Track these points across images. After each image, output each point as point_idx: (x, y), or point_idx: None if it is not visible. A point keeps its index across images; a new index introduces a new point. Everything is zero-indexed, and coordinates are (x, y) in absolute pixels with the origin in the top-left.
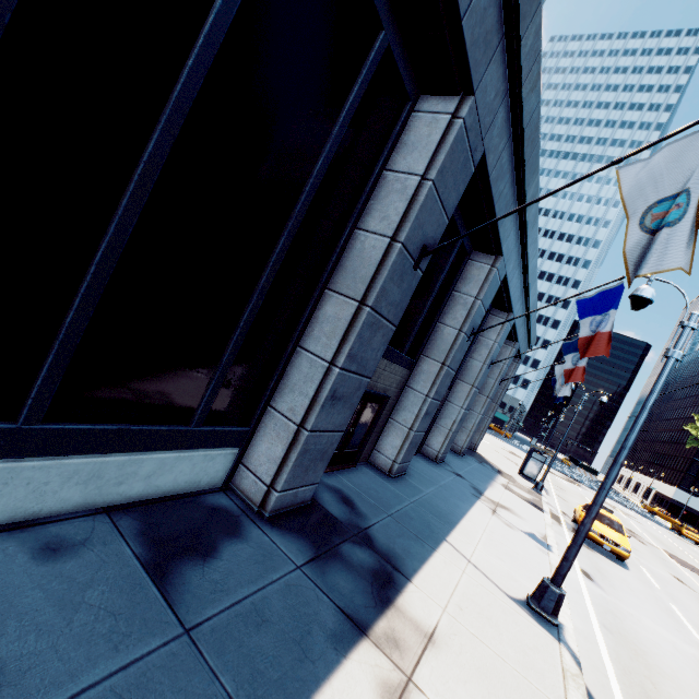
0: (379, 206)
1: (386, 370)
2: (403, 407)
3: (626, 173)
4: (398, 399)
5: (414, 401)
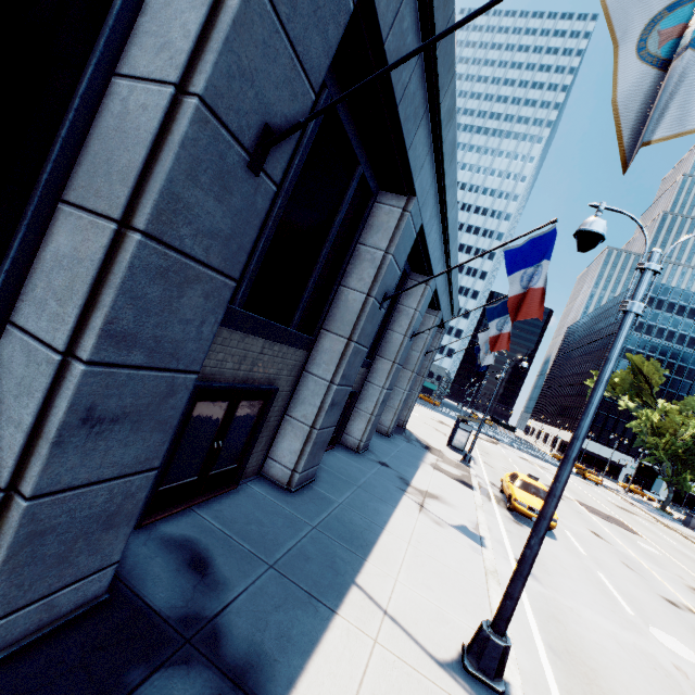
0: (154, 26)
1: (265, 354)
2: (302, 400)
3: None
4: (294, 389)
5: (315, 390)
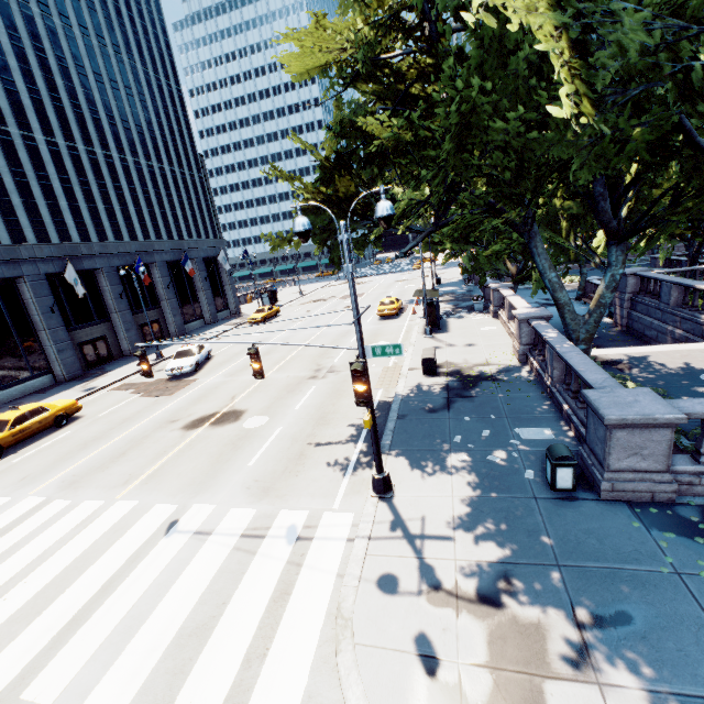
0: (30, 309)
1: (93, 330)
2: (119, 334)
3: (66, 276)
4: (115, 332)
5: (120, 329)
